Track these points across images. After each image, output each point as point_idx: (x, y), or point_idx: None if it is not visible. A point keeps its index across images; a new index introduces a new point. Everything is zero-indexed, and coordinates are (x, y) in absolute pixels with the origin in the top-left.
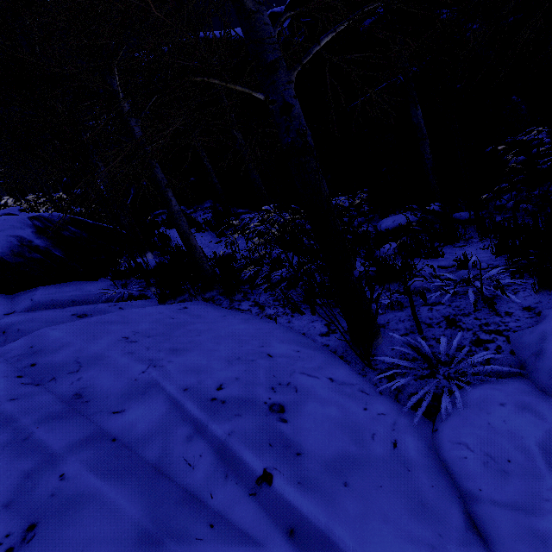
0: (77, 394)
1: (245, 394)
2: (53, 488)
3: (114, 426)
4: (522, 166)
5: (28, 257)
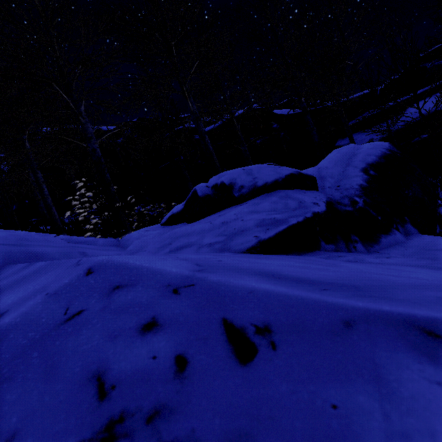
0: None
1: None
2: None
3: None
4: None
5: None
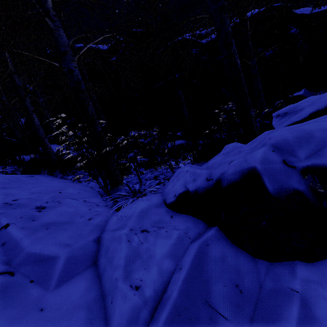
0: None
1: (28, 203)
2: None
3: None
4: (225, 120)
5: None
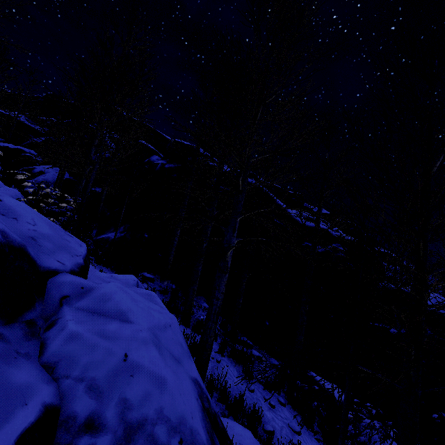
0: None
1: None
2: None
3: None
4: None
5: None
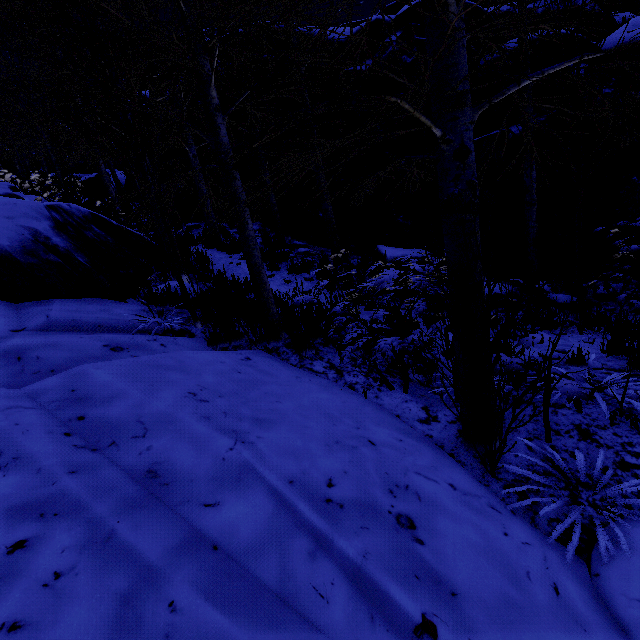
0: (150, 471)
1: (362, 497)
2: (164, 625)
3: (210, 526)
4: (634, 256)
5: (43, 258)
